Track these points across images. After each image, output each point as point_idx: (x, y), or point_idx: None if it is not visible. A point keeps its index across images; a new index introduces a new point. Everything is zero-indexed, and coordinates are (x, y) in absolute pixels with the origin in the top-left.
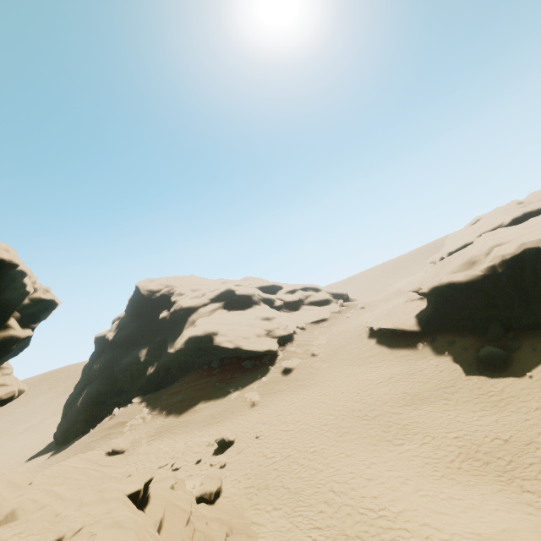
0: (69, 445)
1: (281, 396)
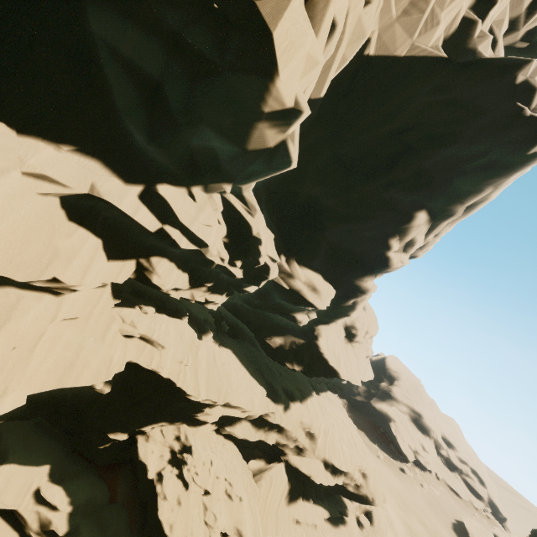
0: None
1: (389, 469)
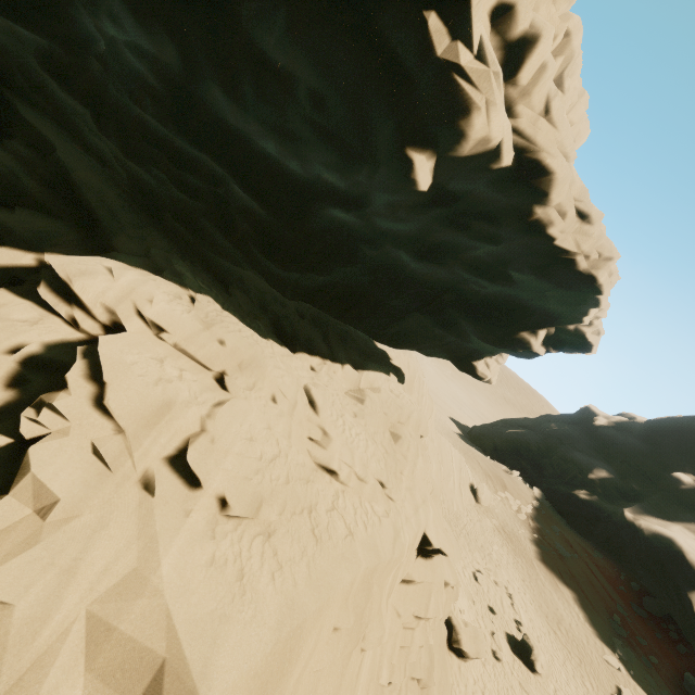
0: (469, 444)
1: None
